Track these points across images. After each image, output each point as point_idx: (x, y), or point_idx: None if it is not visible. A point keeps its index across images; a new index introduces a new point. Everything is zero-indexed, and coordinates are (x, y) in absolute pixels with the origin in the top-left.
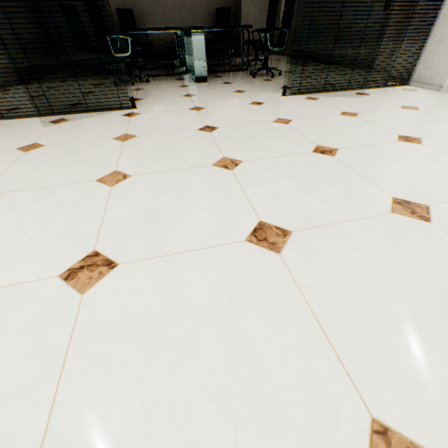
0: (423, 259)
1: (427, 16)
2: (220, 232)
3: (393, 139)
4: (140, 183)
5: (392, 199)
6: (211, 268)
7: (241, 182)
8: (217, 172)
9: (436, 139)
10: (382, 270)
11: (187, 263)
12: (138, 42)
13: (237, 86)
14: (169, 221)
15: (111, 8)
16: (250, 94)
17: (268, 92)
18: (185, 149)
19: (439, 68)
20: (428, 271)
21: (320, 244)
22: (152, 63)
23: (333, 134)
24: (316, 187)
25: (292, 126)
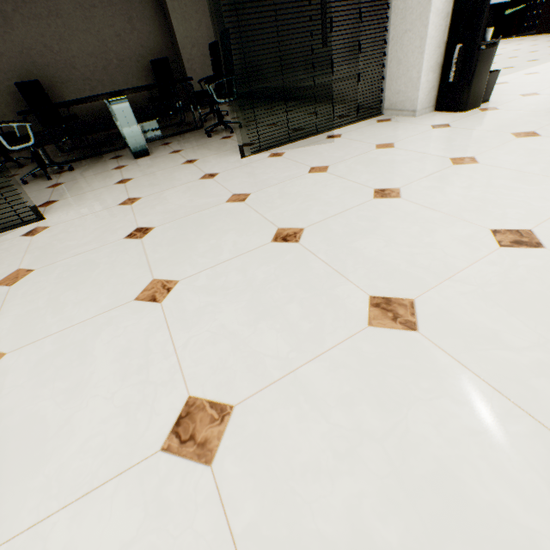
0: (412, 407)
1: (377, 39)
2: (124, 443)
3: (369, 197)
4: (15, 367)
5: (369, 299)
6: (95, 540)
7: (170, 322)
8: (139, 312)
9: (416, 186)
10: (358, 451)
11: (54, 542)
12: (59, 117)
13: (188, 154)
14: (43, 442)
15: (10, 83)
16: (203, 163)
17: (225, 155)
18: (101, 278)
19: (406, 93)
20: (419, 433)
21: (272, 422)
22: (85, 138)
23: (299, 205)
24: (273, 304)
25: (250, 203)
